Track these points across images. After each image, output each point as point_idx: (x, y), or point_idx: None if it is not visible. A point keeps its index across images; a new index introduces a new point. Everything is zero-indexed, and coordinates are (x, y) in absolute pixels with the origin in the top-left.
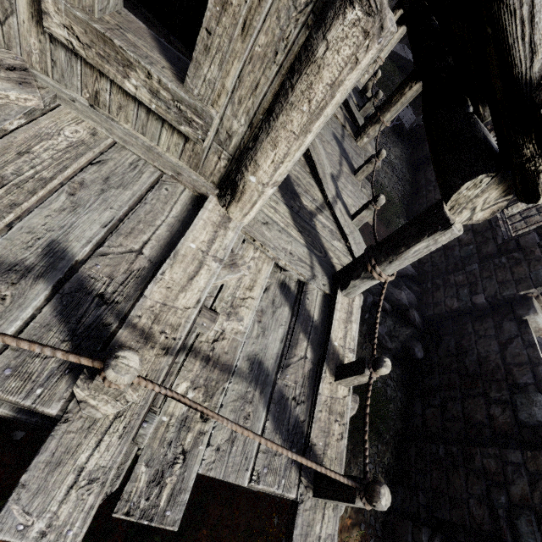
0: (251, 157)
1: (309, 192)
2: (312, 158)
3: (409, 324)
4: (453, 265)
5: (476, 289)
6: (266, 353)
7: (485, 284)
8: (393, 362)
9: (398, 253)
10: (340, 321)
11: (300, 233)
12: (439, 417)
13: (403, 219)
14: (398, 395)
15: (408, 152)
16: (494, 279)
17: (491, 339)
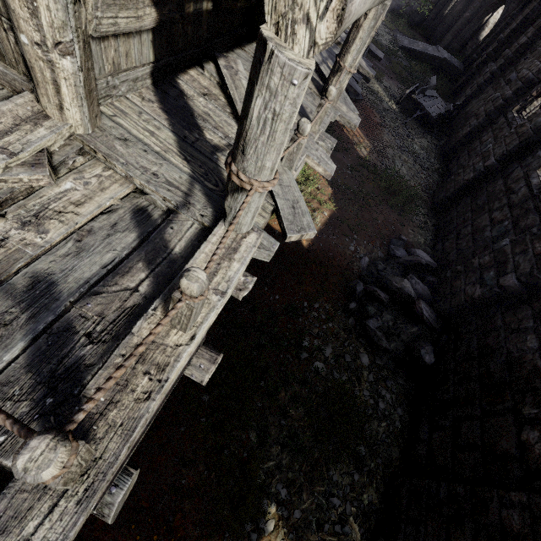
0: (7, 4)
1: (221, 129)
2: (231, 96)
3: (417, 321)
4: (482, 248)
5: (505, 268)
6: (68, 275)
7: (518, 260)
8: (393, 367)
9: (243, 132)
10: (209, 255)
11: (186, 161)
12: (450, 444)
13: (426, 209)
14: (397, 411)
15: (440, 144)
16: (531, 252)
17: (527, 332)
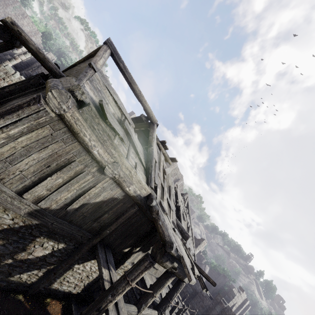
0: None
1: None
2: None
3: None
4: None
5: None
6: None
7: None
8: None
9: None
10: None
11: None
12: None
13: None
14: None
15: None
16: None
17: None
